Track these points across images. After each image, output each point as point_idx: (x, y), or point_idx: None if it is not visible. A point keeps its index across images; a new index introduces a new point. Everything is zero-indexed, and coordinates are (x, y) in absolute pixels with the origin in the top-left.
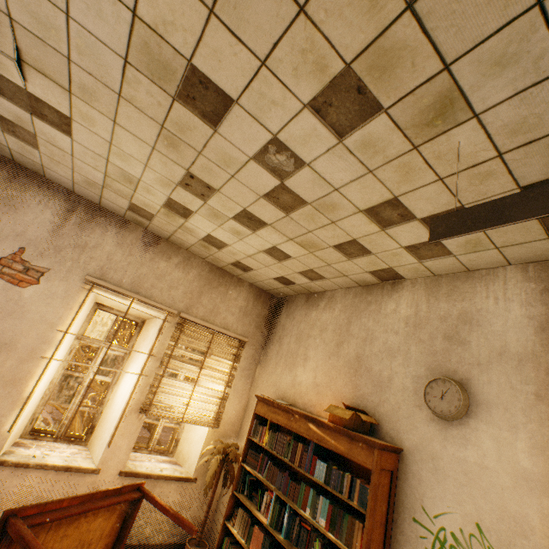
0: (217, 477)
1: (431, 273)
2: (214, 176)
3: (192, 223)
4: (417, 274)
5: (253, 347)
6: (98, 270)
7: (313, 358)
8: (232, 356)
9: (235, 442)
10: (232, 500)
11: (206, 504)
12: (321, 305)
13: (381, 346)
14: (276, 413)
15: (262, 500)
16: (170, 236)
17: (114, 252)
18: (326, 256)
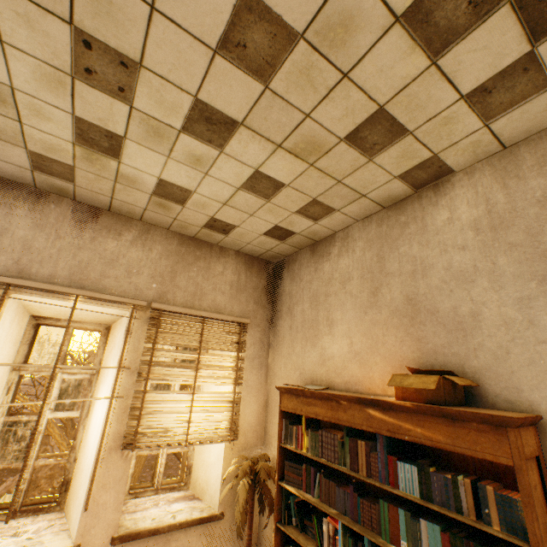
0: (250, 506)
1: (499, 145)
2: (121, 21)
3: (129, 164)
4: (475, 156)
5: (258, 329)
6: (11, 266)
7: (341, 321)
8: (233, 345)
9: (263, 451)
10: (278, 536)
11: (244, 542)
12: (333, 252)
13: (443, 275)
14: (312, 405)
15: (321, 532)
16: (110, 202)
17: (32, 237)
18: (334, 164)
